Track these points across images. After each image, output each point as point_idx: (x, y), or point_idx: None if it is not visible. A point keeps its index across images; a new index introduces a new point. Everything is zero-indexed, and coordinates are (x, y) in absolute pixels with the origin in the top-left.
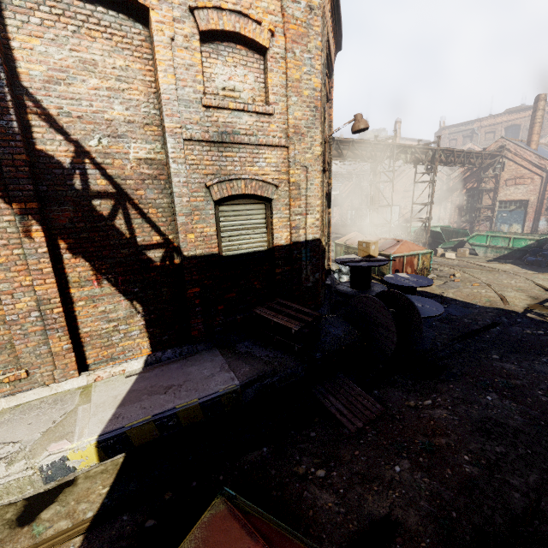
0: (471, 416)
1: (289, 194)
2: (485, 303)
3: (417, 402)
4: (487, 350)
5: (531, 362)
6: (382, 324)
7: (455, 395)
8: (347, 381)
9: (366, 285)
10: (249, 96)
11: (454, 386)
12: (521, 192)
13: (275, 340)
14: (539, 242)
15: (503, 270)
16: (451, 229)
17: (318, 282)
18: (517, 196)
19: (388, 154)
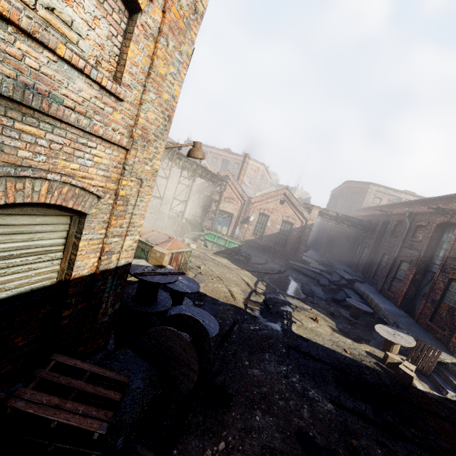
0: (255, 451)
1: (113, 209)
2: (224, 299)
3: (212, 447)
4: (239, 354)
5: (264, 363)
6: (184, 362)
7: (239, 425)
8: (145, 452)
9: (155, 297)
10: (93, 52)
11: (235, 413)
12: (231, 208)
13: (50, 450)
14: (240, 246)
15: (224, 264)
16: (193, 222)
17: (116, 312)
18: (229, 210)
19: (169, 155)
